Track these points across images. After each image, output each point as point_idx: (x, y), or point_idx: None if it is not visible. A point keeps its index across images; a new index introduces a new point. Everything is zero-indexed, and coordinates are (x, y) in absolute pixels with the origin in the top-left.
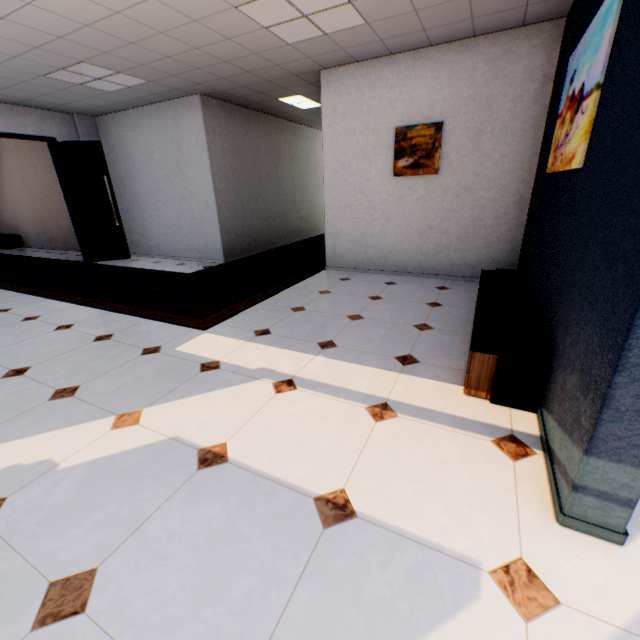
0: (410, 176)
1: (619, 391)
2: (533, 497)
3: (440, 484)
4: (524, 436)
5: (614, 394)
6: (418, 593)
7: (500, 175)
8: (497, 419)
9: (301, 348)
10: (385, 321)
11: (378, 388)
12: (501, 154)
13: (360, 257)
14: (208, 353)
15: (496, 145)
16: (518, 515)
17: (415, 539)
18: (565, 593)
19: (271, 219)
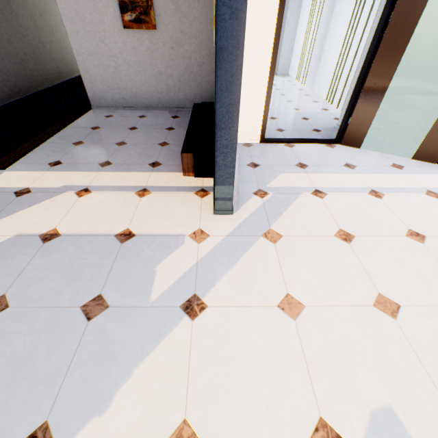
0: (137, 29)
1: (218, 159)
2: (207, 209)
3: (172, 214)
4: (207, 188)
5: (217, 160)
6: (163, 249)
7: (196, 34)
8: (197, 184)
9: (88, 169)
10: (141, 144)
11: (140, 182)
12: (194, 17)
13: (117, 97)
14: (16, 184)
15: (189, 9)
16: (201, 216)
17: (161, 235)
18: (212, 233)
19: (24, 62)
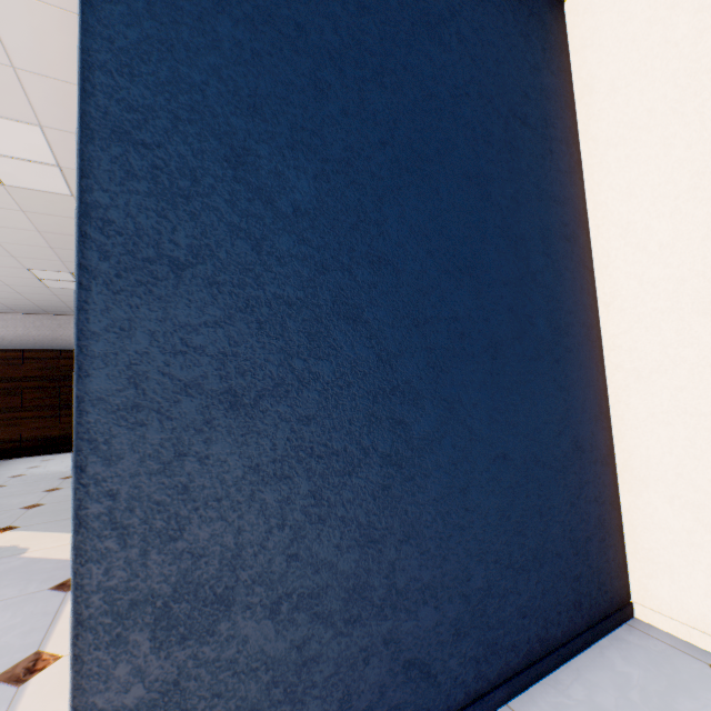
0: None
1: None
2: None
3: None
4: None
5: None
6: None
7: None
8: None
9: None
10: None
11: None
12: None
13: None
14: None
15: None
16: None
17: None
18: None
19: None
